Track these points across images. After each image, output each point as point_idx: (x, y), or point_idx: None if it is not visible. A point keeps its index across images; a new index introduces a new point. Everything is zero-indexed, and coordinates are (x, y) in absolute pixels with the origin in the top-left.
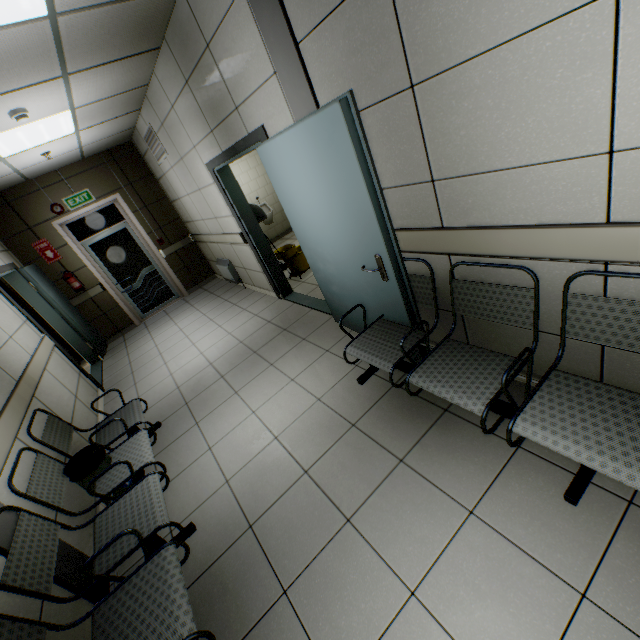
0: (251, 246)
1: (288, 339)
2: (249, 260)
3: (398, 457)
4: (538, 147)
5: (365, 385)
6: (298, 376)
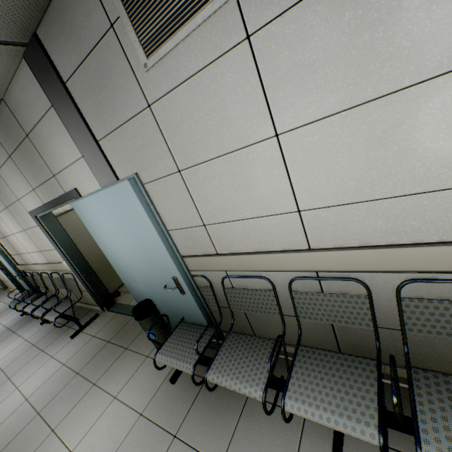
0: (2, 271)
1: (11, 309)
2: (6, 277)
3: (14, 331)
4: (24, 250)
5: (23, 316)
6: (3, 321)
